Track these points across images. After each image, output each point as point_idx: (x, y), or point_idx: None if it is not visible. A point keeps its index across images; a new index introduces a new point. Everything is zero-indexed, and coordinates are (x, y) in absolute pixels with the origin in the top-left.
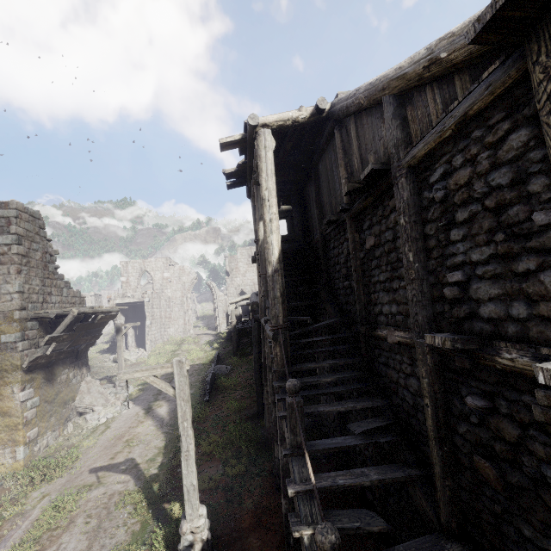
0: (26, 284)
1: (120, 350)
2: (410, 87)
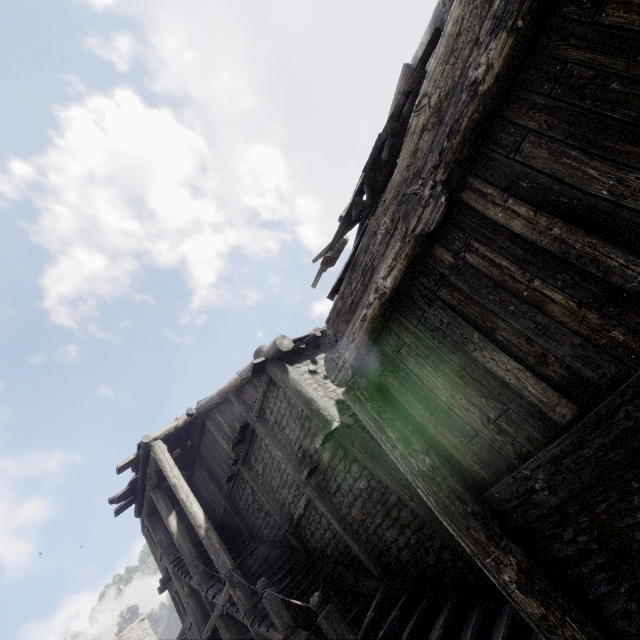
0: None
1: None
2: (239, 388)
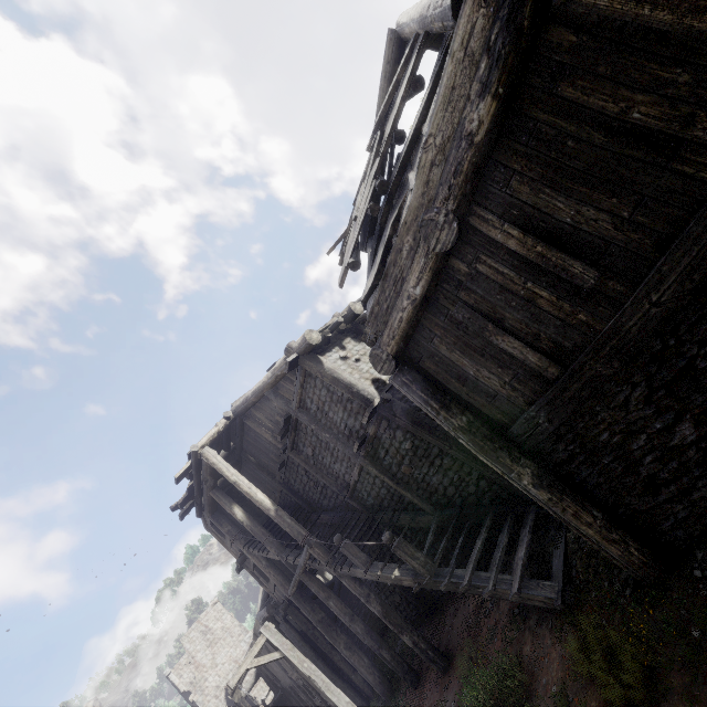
0: None
1: None
2: (274, 385)
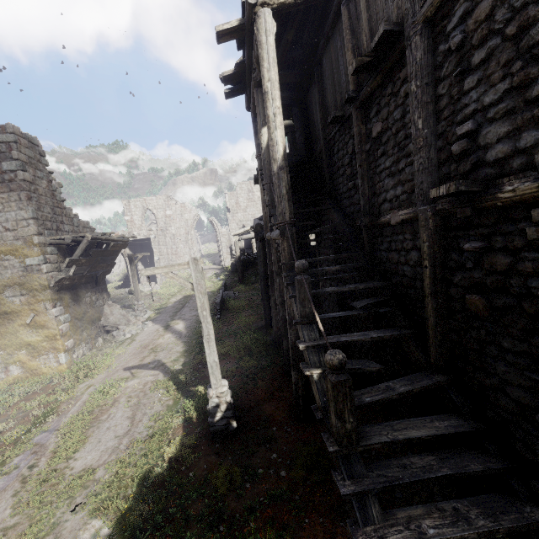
0: (38, 211)
1: (134, 279)
2: None
